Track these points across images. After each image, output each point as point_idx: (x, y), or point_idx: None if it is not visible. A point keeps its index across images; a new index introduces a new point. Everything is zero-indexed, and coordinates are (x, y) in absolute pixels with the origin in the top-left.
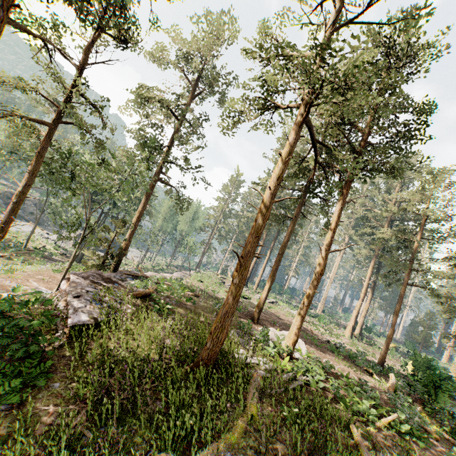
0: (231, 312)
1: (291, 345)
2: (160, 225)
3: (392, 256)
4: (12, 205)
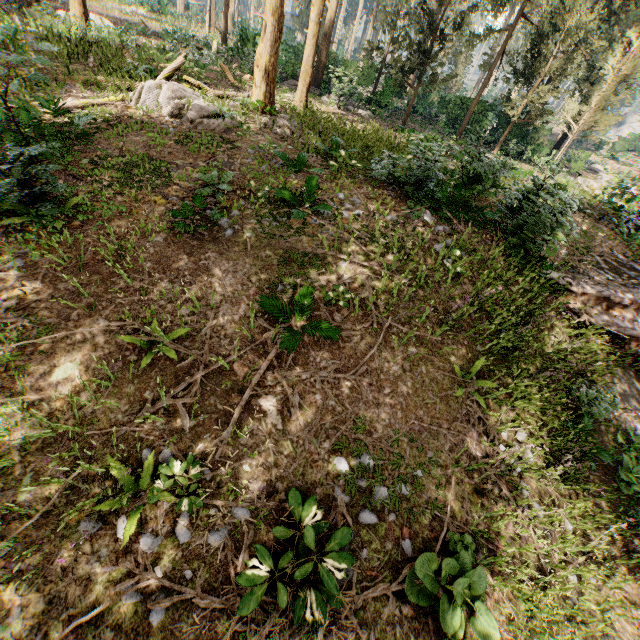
0: None
1: (81, 17)
2: None
3: None
4: None
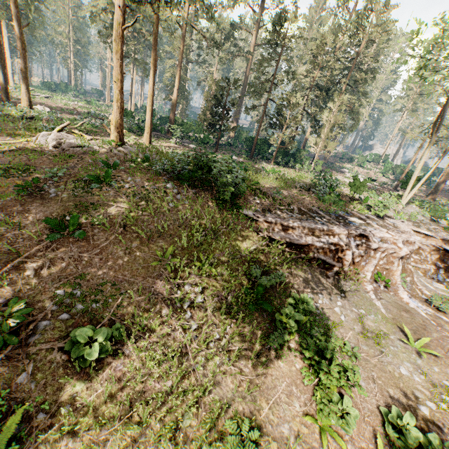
0: None
1: (27, 106)
2: None
3: None
4: None
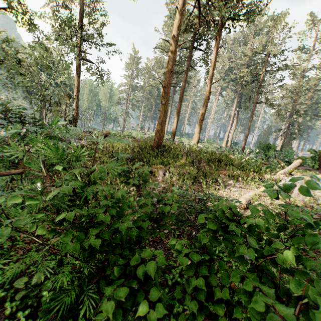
0: (164, 121)
1: (196, 143)
2: (87, 106)
3: (248, 88)
4: None
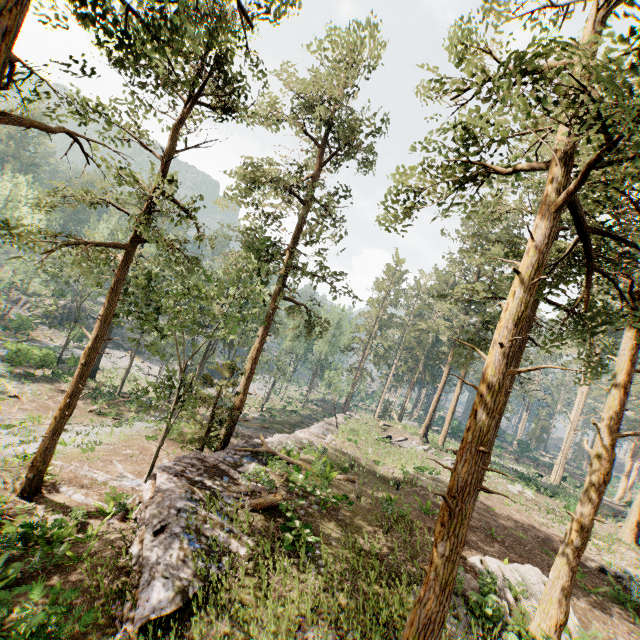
0: (438, 620)
1: (552, 630)
2: (290, 345)
3: None
4: (78, 368)
